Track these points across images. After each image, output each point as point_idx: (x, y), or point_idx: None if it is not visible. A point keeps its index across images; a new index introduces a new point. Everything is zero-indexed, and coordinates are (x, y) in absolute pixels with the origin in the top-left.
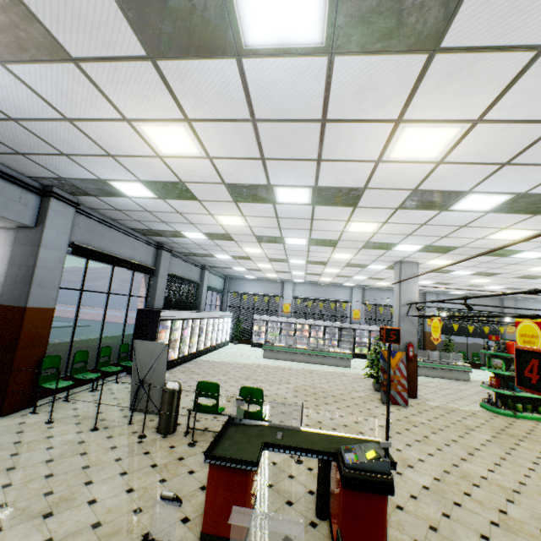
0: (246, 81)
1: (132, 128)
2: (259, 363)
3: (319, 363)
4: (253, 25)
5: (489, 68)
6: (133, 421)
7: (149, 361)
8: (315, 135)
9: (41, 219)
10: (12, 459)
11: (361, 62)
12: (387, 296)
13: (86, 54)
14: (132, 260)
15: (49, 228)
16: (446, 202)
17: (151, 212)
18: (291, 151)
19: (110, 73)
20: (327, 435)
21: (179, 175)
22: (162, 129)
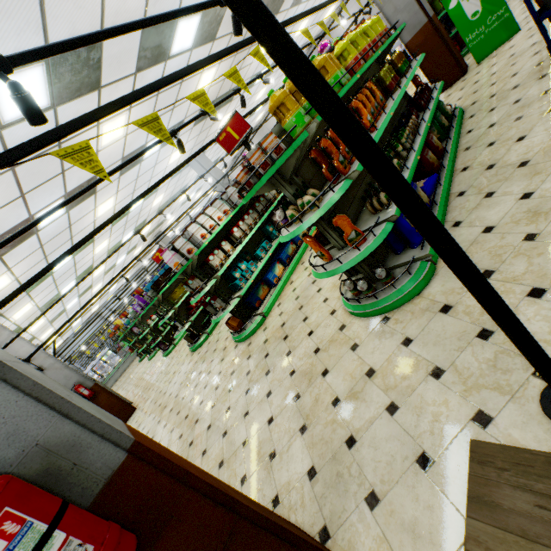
0: None
1: None
2: None
3: None
4: None
5: None
6: None
7: None
8: None
9: None
10: None
11: None
12: (79, 338)
13: None
14: None
15: None
16: None
17: None
18: None
19: None
20: None
21: None
22: None
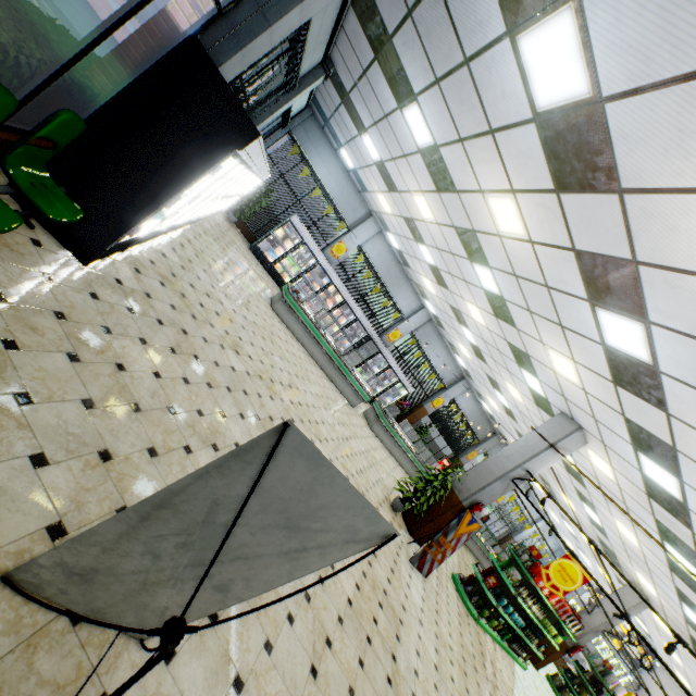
0: None
1: None
2: (271, 324)
3: (330, 377)
4: None
5: None
6: None
7: (260, 526)
8: None
9: None
10: None
11: None
12: (437, 348)
13: None
14: None
15: None
16: None
17: None
18: None
19: None
20: None
21: None
22: None
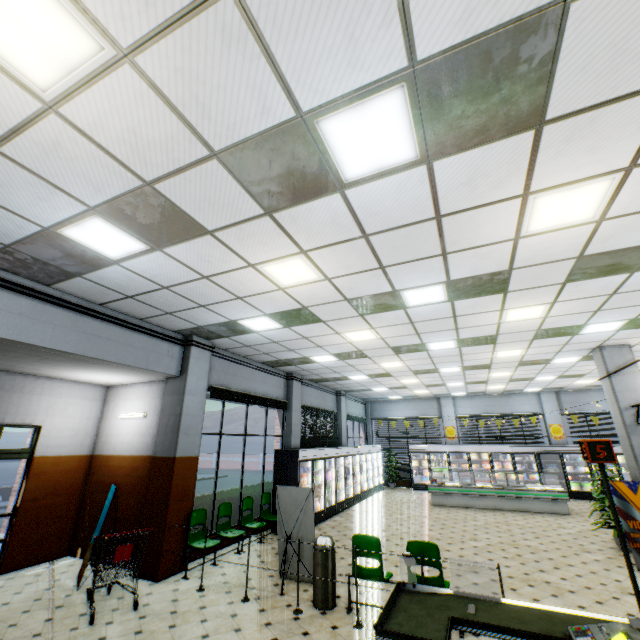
0: (351, 206)
1: (256, 270)
2: (427, 511)
3: (517, 509)
4: (349, 165)
5: (617, 118)
6: (284, 590)
7: (294, 511)
8: (433, 232)
9: (185, 367)
10: (170, 631)
11: (461, 158)
12: (599, 398)
13: (219, 226)
14: (264, 396)
15: (191, 375)
16: (634, 261)
17: (278, 342)
18: (410, 253)
19: (237, 233)
20: (544, 612)
21: (301, 301)
22: (282, 265)
